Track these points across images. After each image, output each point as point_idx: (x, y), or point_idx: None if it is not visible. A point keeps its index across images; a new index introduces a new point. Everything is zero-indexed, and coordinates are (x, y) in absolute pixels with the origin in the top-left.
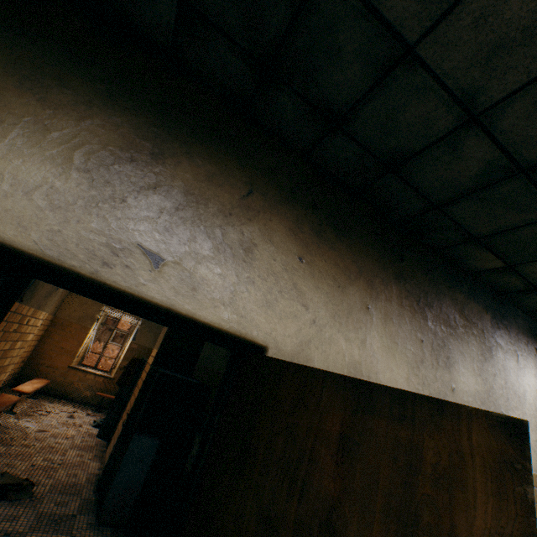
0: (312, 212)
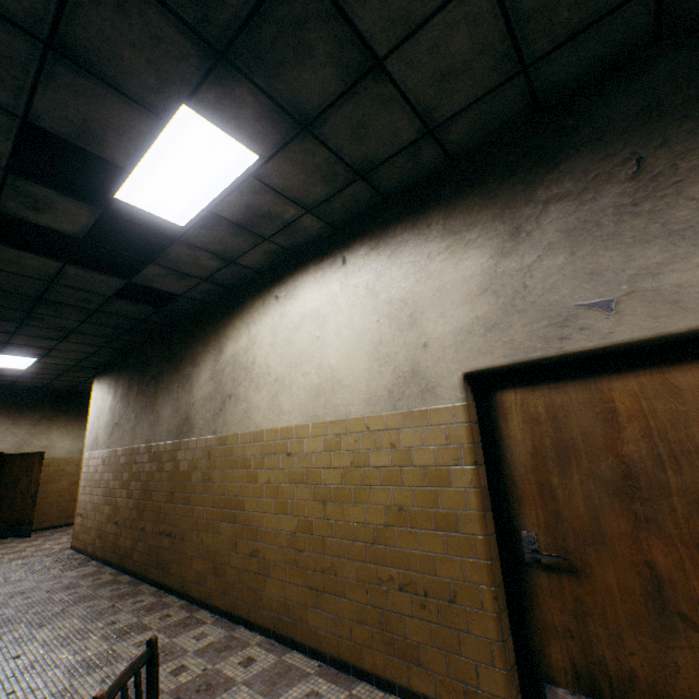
0: (17, 407)
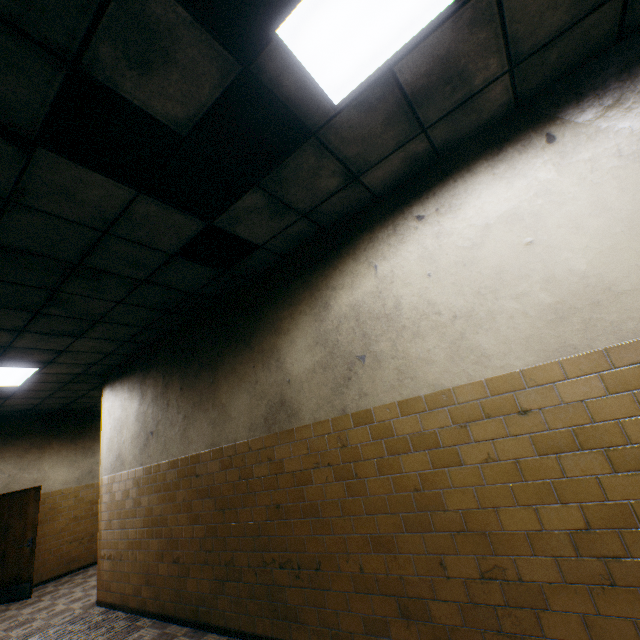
0: None
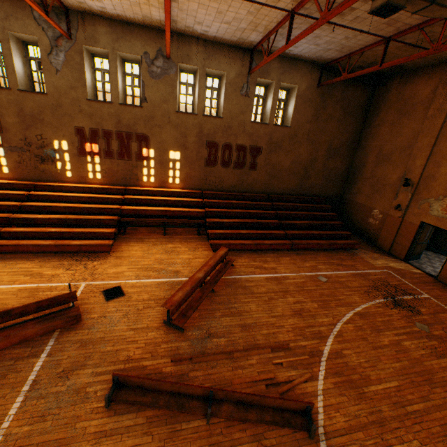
0: None
